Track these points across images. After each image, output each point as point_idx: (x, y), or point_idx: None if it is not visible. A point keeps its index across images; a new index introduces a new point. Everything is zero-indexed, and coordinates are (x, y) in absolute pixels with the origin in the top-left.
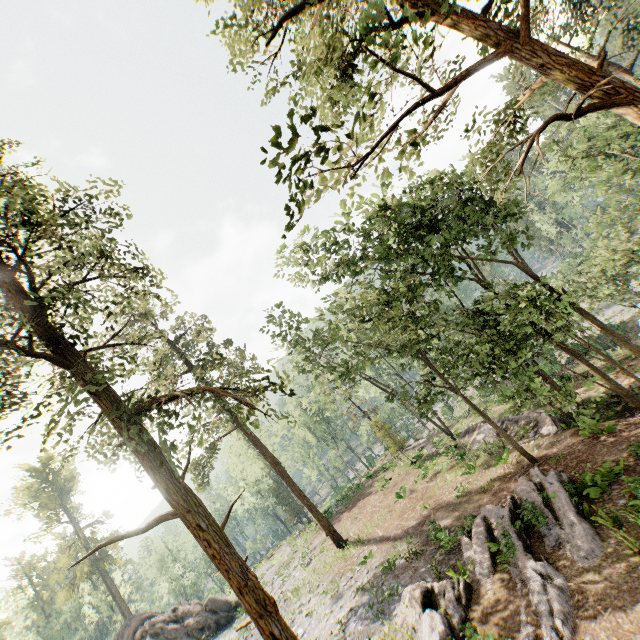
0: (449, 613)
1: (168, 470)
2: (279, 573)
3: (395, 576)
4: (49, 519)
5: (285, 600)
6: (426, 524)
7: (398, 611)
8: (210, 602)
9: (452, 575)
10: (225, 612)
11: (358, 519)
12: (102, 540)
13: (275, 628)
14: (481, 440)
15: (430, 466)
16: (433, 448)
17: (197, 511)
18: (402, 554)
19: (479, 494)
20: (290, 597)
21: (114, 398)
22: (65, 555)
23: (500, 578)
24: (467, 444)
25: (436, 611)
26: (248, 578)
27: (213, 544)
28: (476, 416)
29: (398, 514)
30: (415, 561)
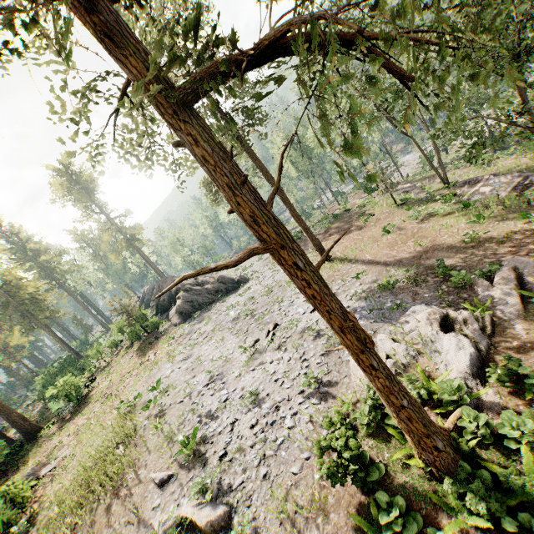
0: (475, 339)
1: (250, 192)
2: (267, 267)
3: (393, 293)
4: (85, 209)
5: (280, 287)
6: (423, 259)
7: (403, 321)
8: (220, 278)
9: (468, 308)
10: (231, 284)
11: (340, 242)
12: (130, 228)
13: (373, 362)
14: (486, 193)
15: (424, 210)
16: (421, 194)
17: (291, 248)
18: (397, 278)
19: (492, 243)
20: (284, 286)
21: (146, 58)
22: (106, 234)
23: (533, 322)
24: (466, 194)
25: (463, 336)
26: (348, 319)
27: (312, 285)
28: (475, 168)
29: (386, 245)
30: (415, 287)
